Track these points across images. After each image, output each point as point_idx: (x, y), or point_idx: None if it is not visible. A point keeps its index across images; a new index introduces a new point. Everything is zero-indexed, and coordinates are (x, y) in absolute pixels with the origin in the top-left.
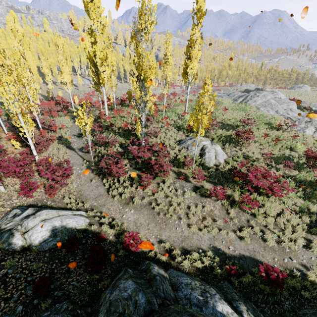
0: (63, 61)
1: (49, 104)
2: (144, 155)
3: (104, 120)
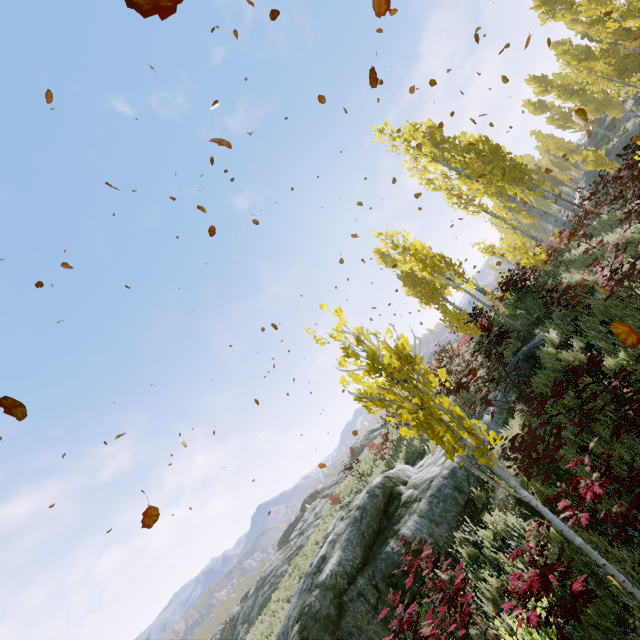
0: None
1: None
2: None
3: None
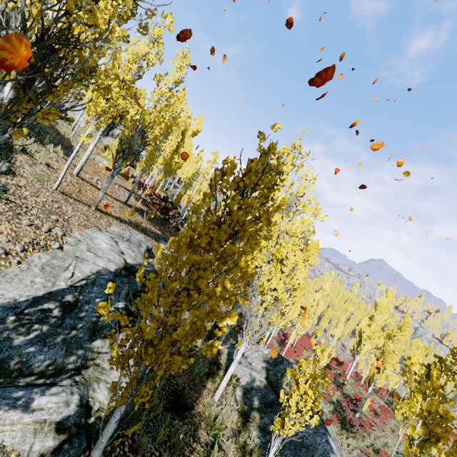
0: (343, 321)
1: (308, 340)
2: (346, 406)
3: (341, 380)
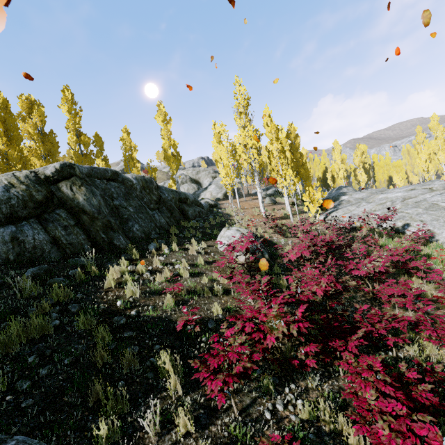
0: None
1: None
2: None
3: None
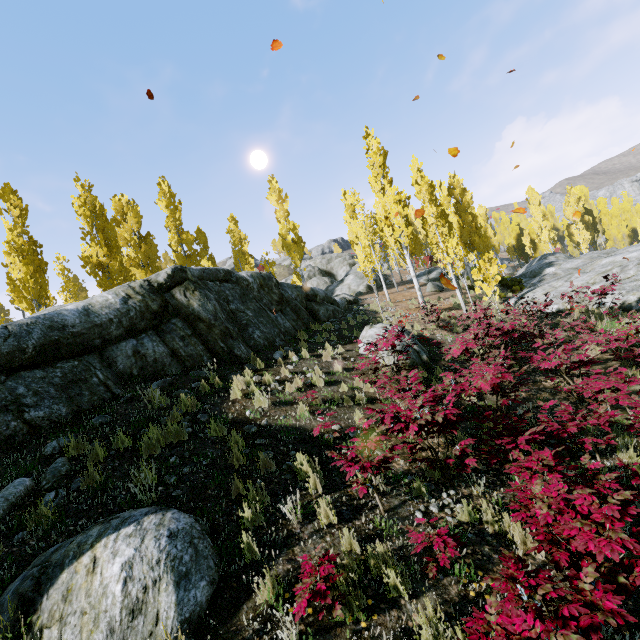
0: None
1: None
2: None
3: None
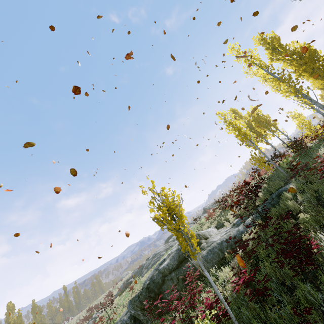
0: None
1: None
2: None
3: None
